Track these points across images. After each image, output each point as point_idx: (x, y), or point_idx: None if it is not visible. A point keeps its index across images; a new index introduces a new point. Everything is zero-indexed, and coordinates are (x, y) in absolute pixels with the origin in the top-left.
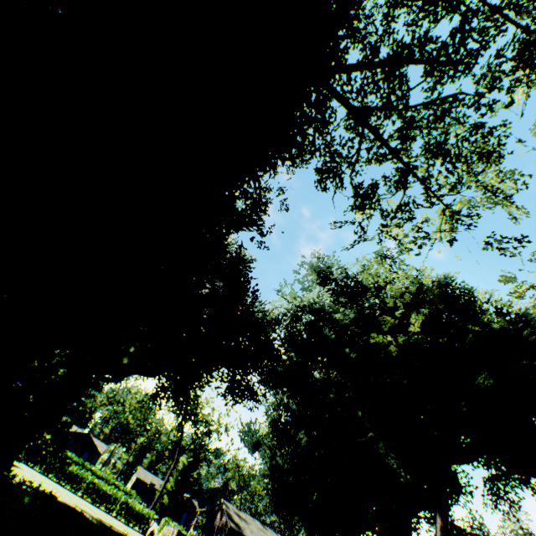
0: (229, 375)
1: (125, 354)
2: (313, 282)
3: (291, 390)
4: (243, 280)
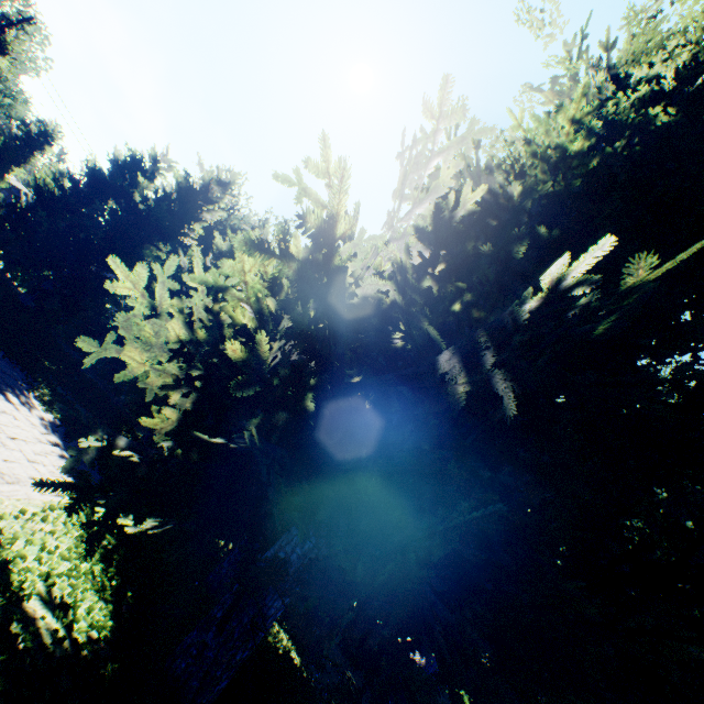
0: None
1: None
2: None
3: None
4: None
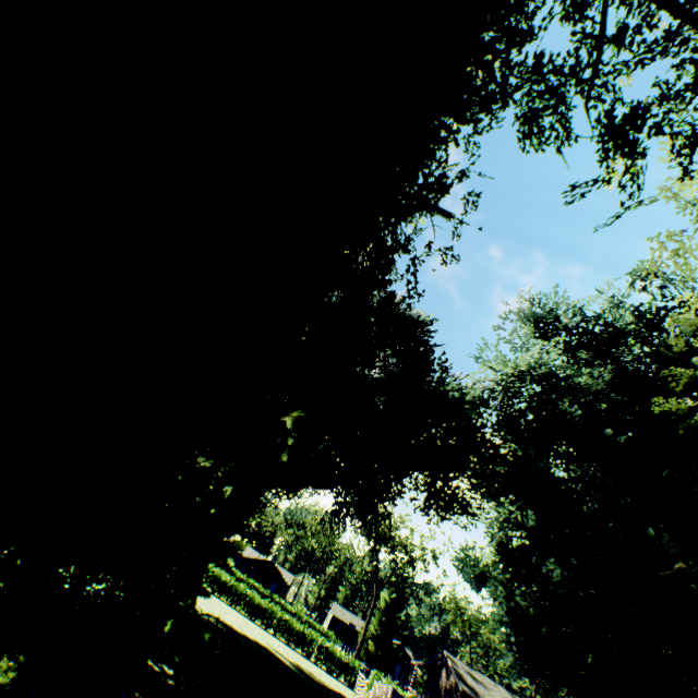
0: (425, 482)
1: (282, 449)
2: (529, 337)
3: (524, 498)
4: (423, 351)
